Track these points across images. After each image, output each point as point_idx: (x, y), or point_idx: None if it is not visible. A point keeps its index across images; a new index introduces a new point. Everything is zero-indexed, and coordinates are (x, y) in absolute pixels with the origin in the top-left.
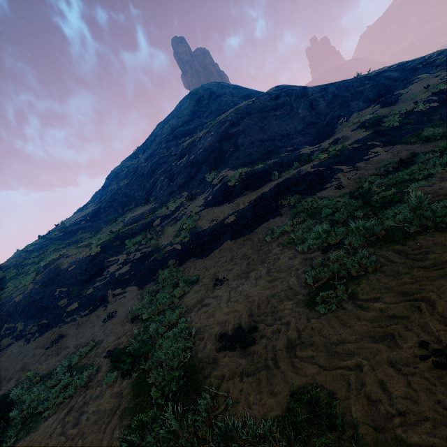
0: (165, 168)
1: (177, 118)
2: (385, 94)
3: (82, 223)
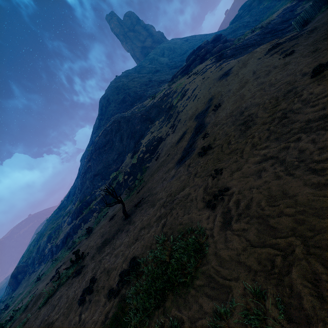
0: None
1: (94, 124)
2: (139, 140)
3: (64, 202)
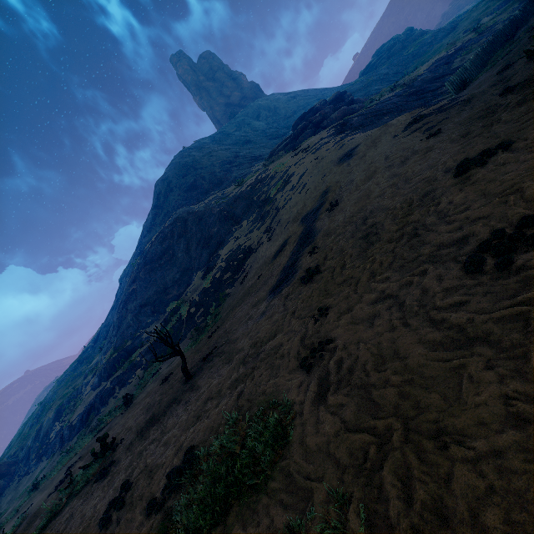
0: None
1: (145, 222)
2: (216, 250)
3: (89, 350)
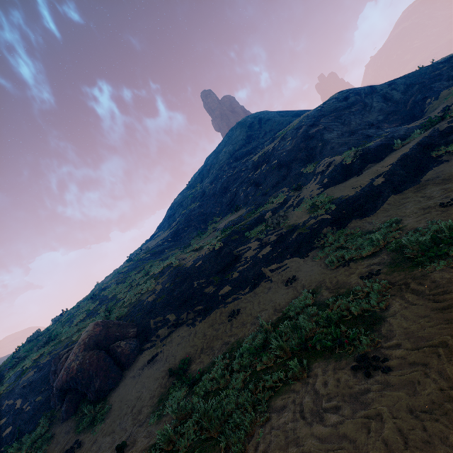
0: (240, 181)
1: (231, 145)
2: None
3: (164, 244)
